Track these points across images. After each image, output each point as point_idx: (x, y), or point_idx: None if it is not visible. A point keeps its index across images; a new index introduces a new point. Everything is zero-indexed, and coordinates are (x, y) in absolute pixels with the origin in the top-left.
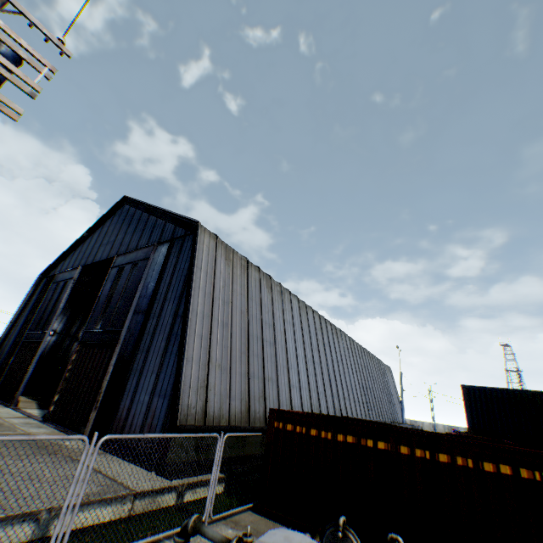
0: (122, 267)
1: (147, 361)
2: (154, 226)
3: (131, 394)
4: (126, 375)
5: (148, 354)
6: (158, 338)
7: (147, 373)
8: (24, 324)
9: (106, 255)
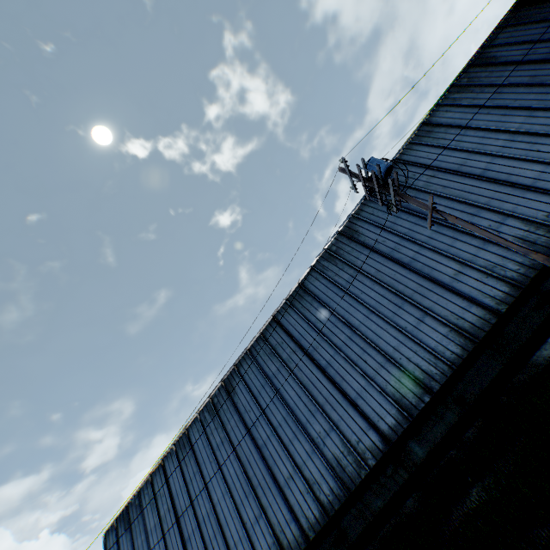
0: None
1: None
2: None
3: None
4: None
5: None
6: None
7: None
8: None
9: None
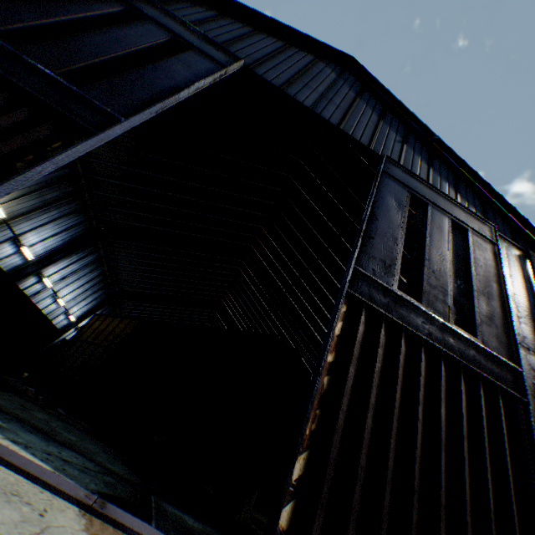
0: (416, 196)
1: None
2: (458, 186)
3: None
4: None
5: None
6: None
7: None
8: None
9: (332, 118)
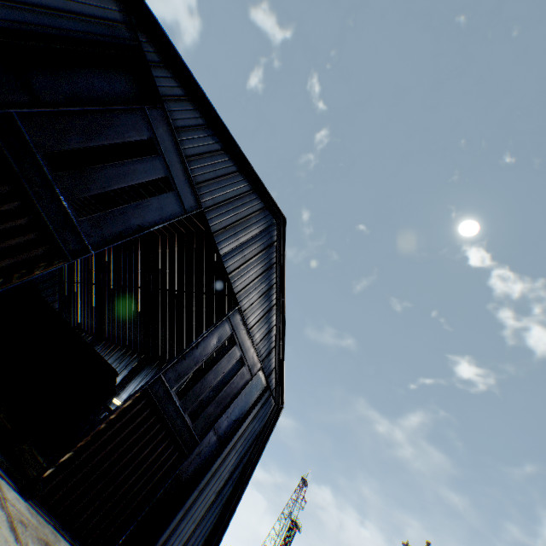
0: (234, 337)
1: (196, 503)
2: (270, 333)
3: (168, 532)
4: (179, 509)
5: (200, 495)
6: (213, 485)
7: (190, 518)
8: (2, 36)
9: (230, 267)
